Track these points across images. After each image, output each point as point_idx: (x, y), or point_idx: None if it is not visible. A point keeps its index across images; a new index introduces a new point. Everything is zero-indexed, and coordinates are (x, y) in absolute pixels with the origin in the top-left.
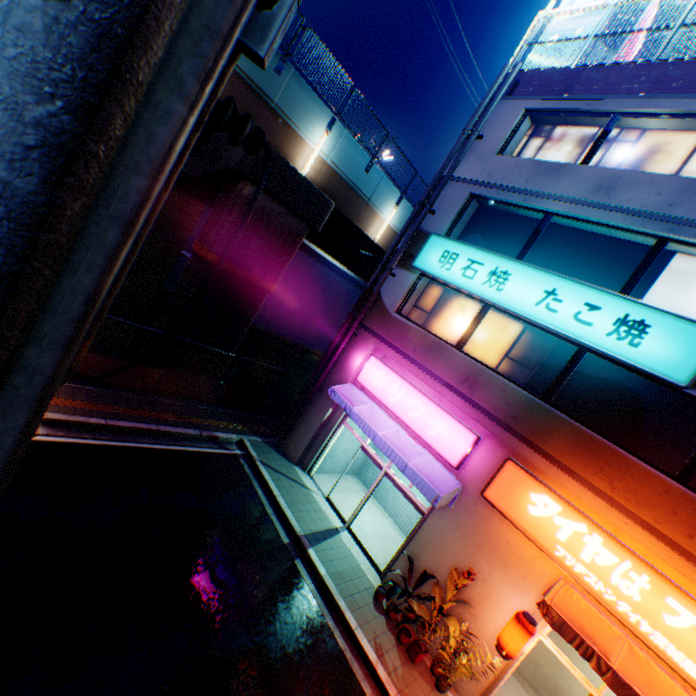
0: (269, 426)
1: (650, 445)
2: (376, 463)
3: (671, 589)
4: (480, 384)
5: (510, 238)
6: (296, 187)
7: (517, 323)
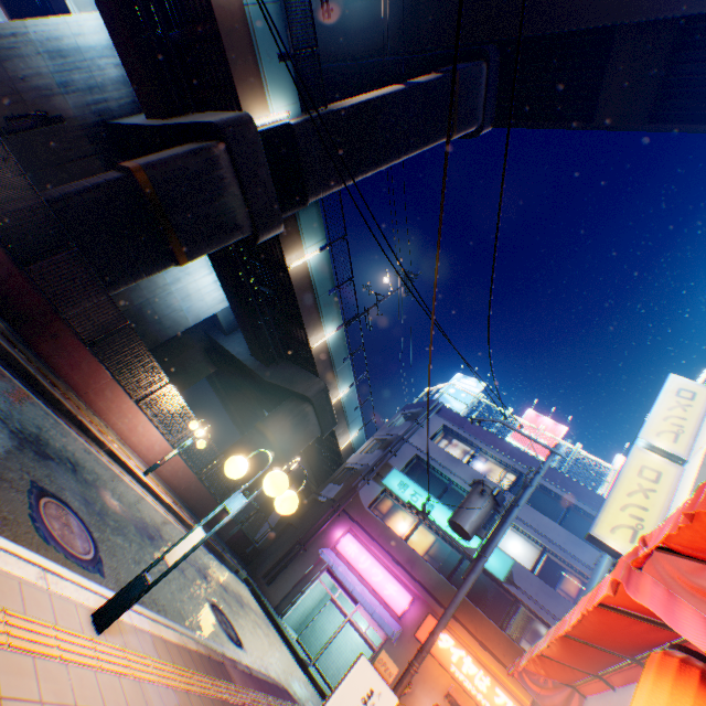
0: (249, 572)
1: (489, 610)
2: (342, 611)
3: (497, 683)
4: (417, 564)
5: (432, 484)
6: (328, 412)
7: (434, 533)
